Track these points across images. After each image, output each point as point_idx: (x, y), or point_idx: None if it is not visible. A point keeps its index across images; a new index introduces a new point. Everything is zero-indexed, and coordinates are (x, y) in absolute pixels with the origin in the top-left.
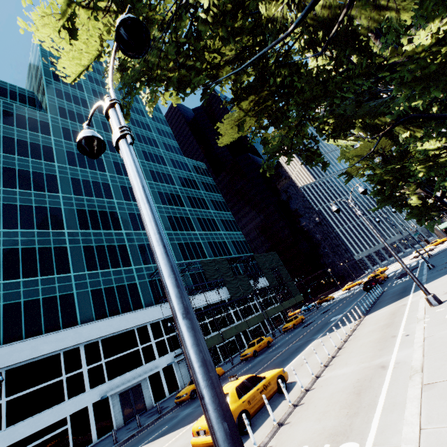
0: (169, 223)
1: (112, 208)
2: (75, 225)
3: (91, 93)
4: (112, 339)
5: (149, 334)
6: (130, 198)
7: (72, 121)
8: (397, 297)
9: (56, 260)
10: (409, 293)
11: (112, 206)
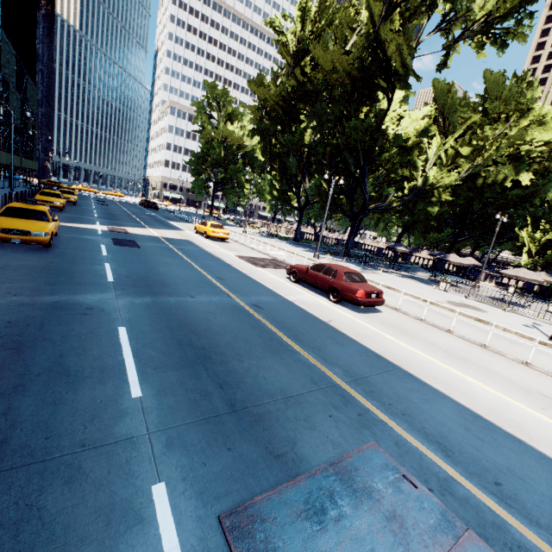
0: None
1: None
2: None
3: None
4: None
5: None
6: None
7: None
8: None
9: None
10: None
11: None
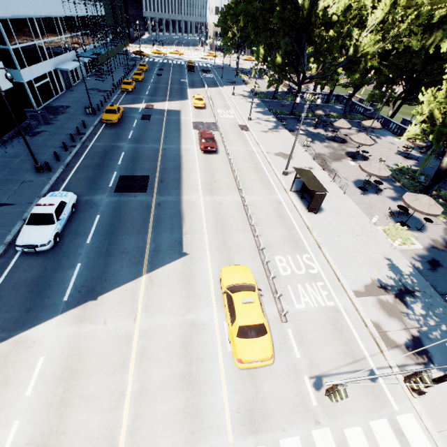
0: None
1: None
2: None
3: None
4: (45, 20)
5: (61, 28)
6: None
7: None
8: (215, 86)
9: None
10: (219, 87)
11: None
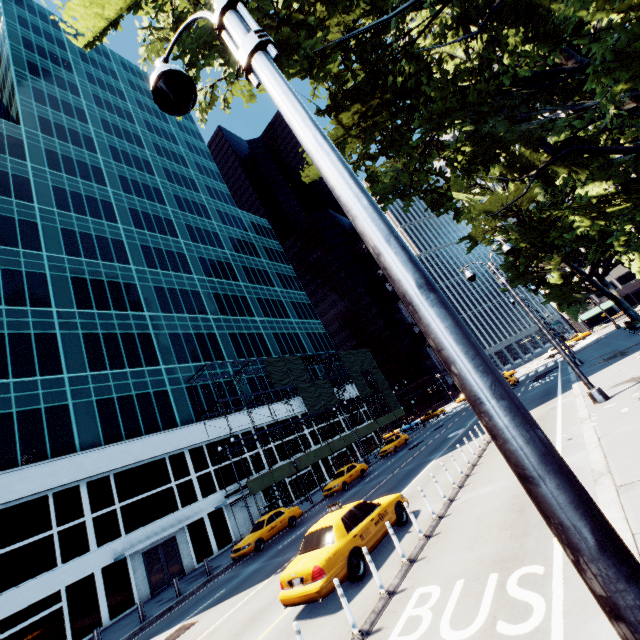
0: (216, 304)
1: (128, 278)
2: (70, 301)
3: (91, 101)
4: (130, 472)
5: (188, 465)
6: (156, 265)
7: (61, 140)
8: (540, 401)
9: (39, 354)
10: (556, 395)
11: (128, 275)
